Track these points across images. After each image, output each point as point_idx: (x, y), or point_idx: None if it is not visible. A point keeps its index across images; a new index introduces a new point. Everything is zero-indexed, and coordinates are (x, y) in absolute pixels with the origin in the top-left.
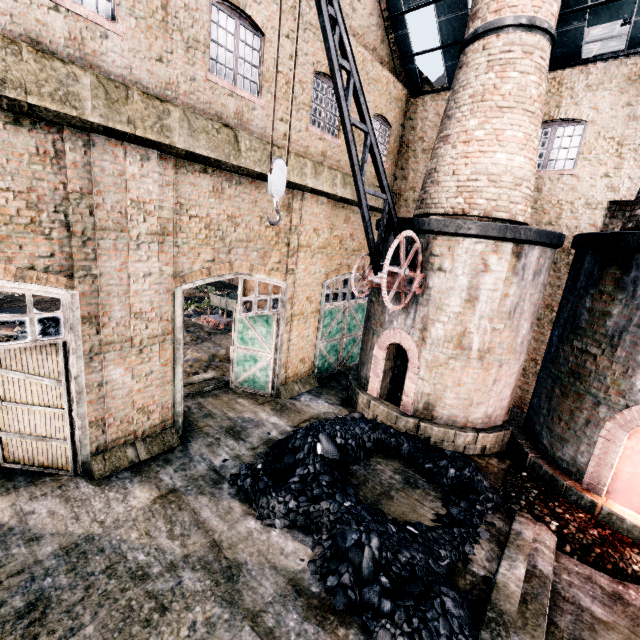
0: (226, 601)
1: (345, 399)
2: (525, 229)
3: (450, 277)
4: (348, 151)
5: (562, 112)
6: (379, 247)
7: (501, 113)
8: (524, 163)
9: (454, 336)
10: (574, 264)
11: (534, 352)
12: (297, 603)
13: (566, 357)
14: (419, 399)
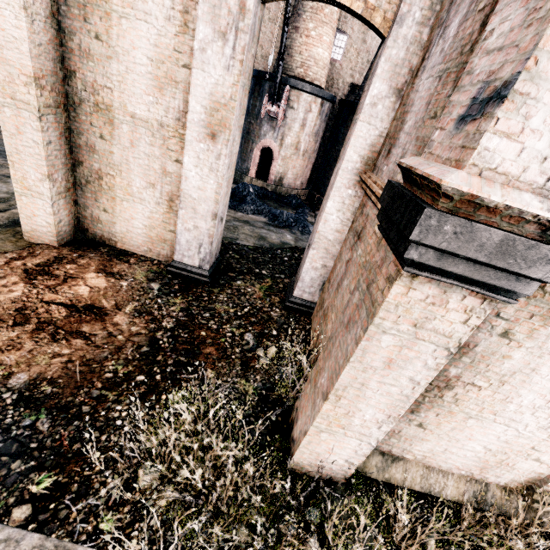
0: (252, 226)
1: (234, 182)
2: (326, 93)
3: (296, 113)
4: (281, 42)
5: (340, 25)
6: (276, 92)
7: (323, 25)
8: (328, 56)
9: (295, 143)
10: (339, 113)
11: (315, 158)
12: (270, 226)
13: (333, 154)
14: (277, 176)
